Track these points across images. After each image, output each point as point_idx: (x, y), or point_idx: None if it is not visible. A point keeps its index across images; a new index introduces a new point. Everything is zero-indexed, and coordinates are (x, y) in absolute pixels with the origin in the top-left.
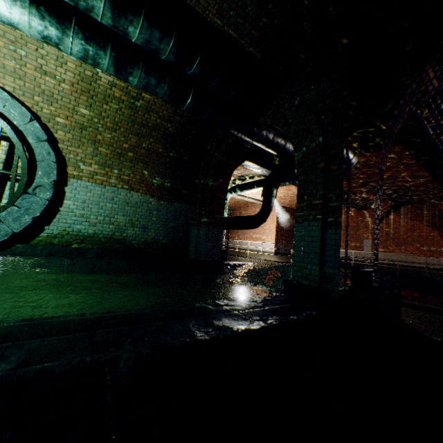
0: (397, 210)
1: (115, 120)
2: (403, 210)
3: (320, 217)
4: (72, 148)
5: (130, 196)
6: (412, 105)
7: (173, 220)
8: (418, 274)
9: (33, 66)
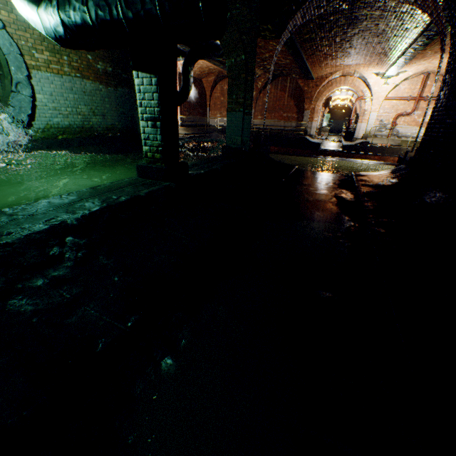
0: (273, 82)
1: None
2: (277, 83)
3: (242, 110)
4: (20, 33)
5: (84, 85)
6: (288, 34)
7: (121, 106)
8: (279, 135)
9: None
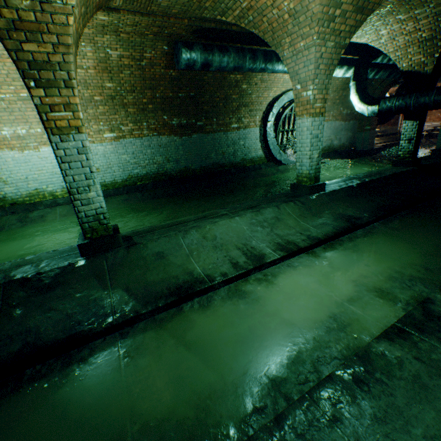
0: None
1: (337, 87)
2: None
3: None
4: None
5: (335, 124)
6: None
7: (349, 131)
8: None
9: None
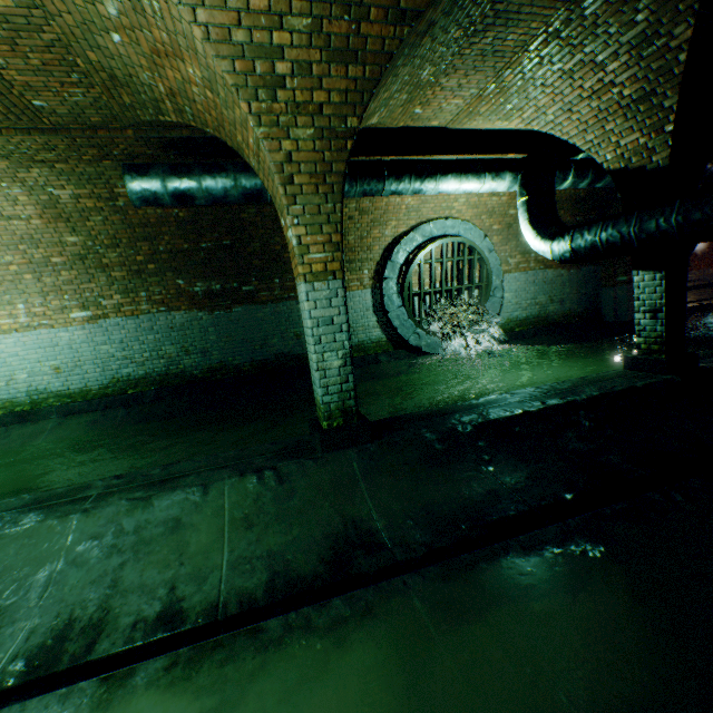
0: None
1: None
2: None
3: None
4: (501, 248)
5: (545, 274)
6: None
7: (583, 287)
8: None
9: (487, 194)
